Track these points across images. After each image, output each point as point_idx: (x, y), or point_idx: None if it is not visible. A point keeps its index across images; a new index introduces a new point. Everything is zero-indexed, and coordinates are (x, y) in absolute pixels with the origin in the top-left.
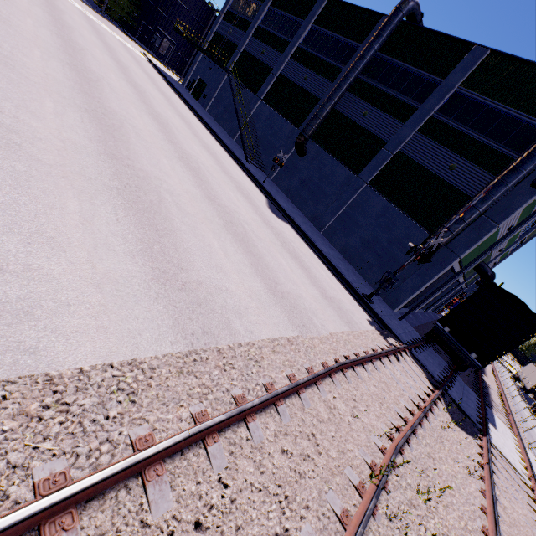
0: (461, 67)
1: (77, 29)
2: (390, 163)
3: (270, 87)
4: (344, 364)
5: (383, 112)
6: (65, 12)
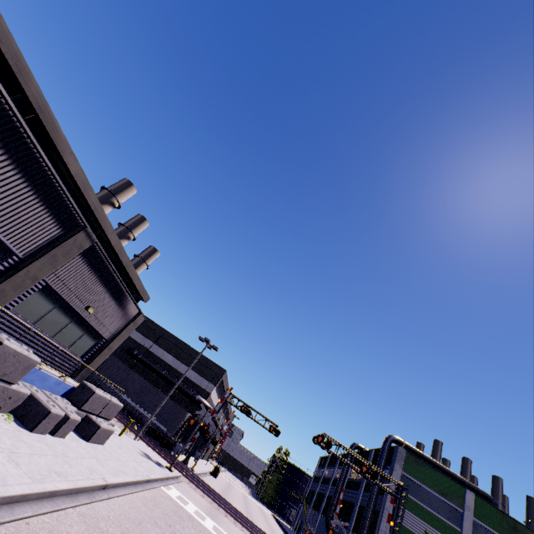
0: (368, 458)
1: (235, 490)
2: (357, 513)
3: (324, 504)
4: (256, 526)
5: (355, 490)
6: (234, 488)
